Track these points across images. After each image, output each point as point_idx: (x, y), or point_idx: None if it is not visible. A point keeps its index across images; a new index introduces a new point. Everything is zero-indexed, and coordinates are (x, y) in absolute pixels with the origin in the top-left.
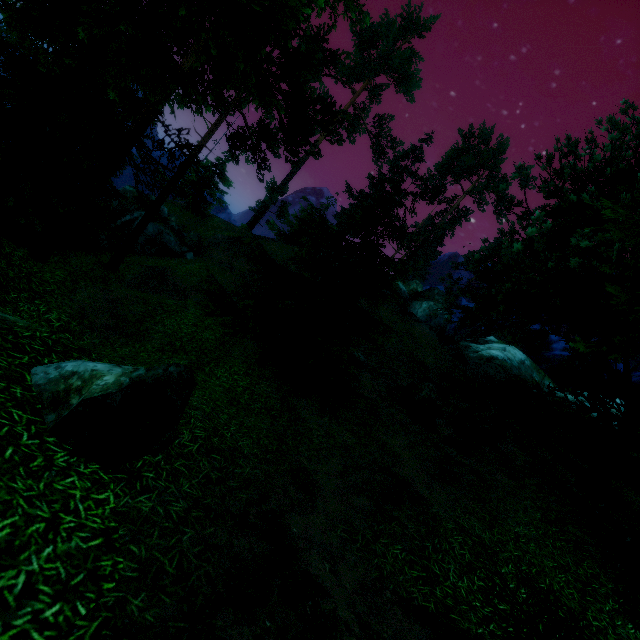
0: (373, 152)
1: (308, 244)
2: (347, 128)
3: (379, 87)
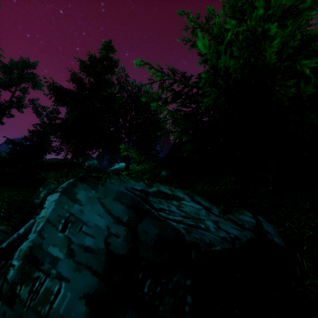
0: (36, 114)
1: (11, 148)
2: (16, 107)
3: (24, 88)
